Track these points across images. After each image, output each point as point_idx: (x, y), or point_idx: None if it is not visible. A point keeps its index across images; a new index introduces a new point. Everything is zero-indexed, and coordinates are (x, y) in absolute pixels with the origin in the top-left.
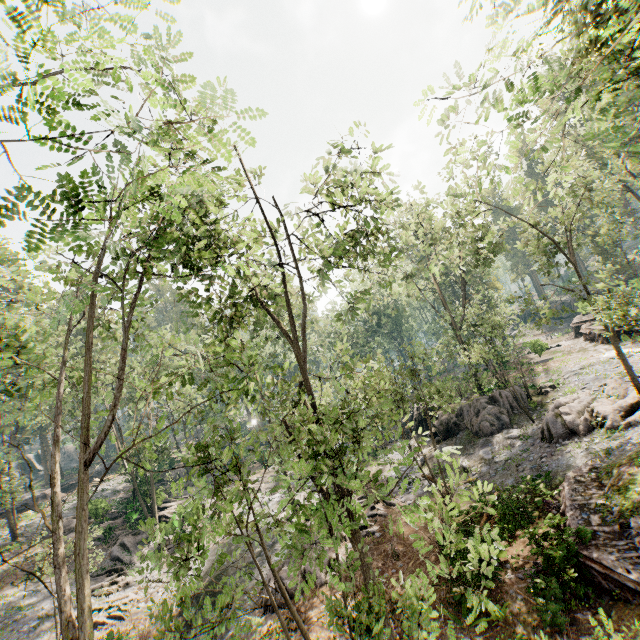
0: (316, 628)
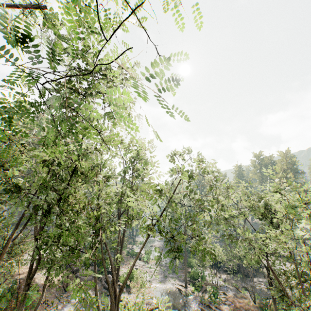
0: None
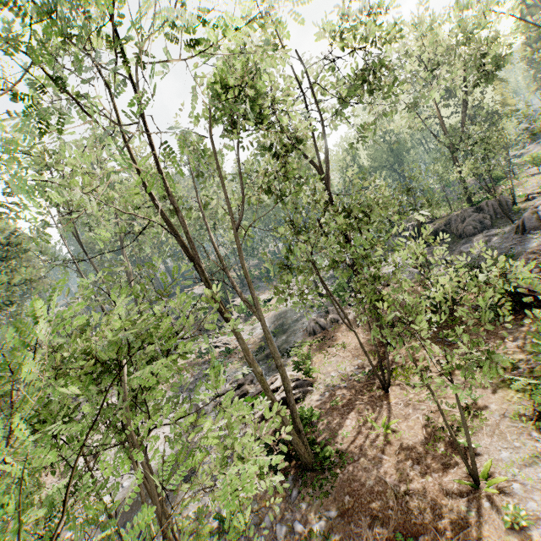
0: (341, 338)
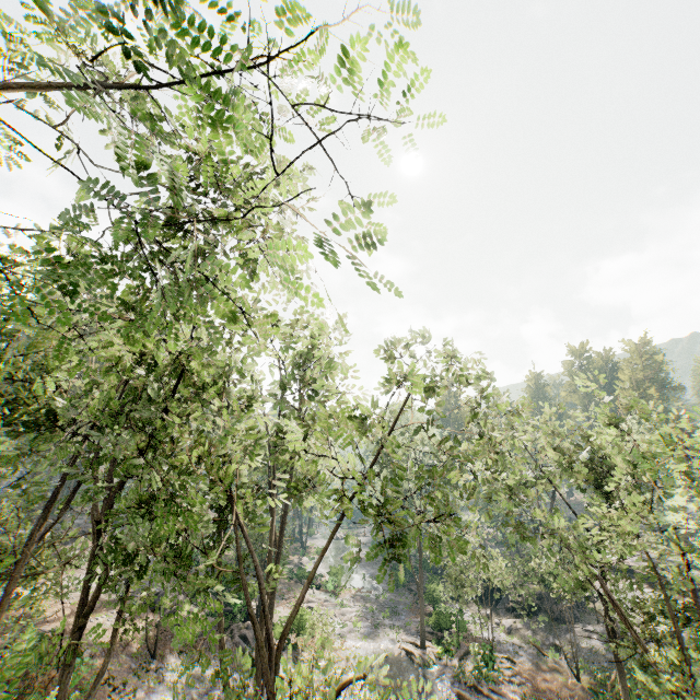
0: None
